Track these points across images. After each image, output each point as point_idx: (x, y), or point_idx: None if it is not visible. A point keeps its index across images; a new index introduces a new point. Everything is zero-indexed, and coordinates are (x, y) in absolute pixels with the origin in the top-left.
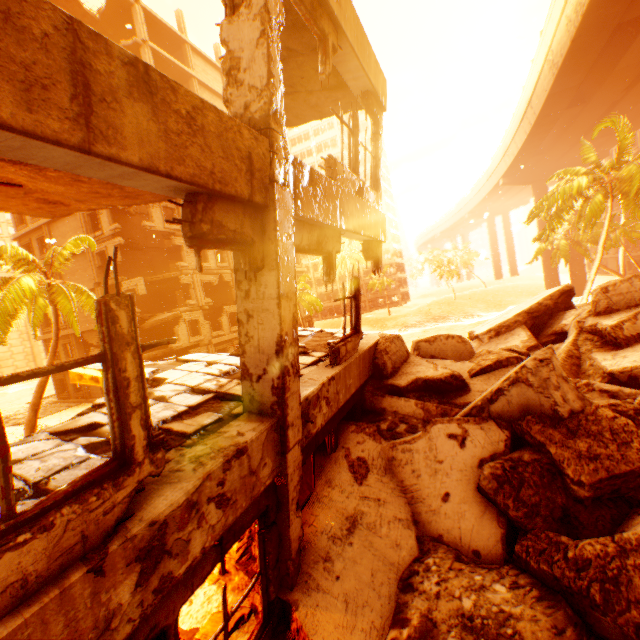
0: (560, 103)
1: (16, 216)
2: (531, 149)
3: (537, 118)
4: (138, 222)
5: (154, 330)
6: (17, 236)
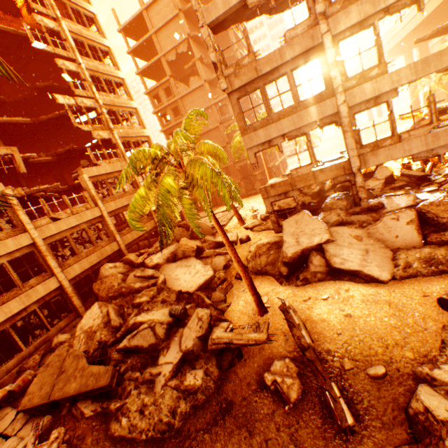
0: (443, 5)
1: (161, 119)
2: (413, 32)
3: (428, 15)
4: (224, 111)
5: (242, 166)
6: (165, 129)
